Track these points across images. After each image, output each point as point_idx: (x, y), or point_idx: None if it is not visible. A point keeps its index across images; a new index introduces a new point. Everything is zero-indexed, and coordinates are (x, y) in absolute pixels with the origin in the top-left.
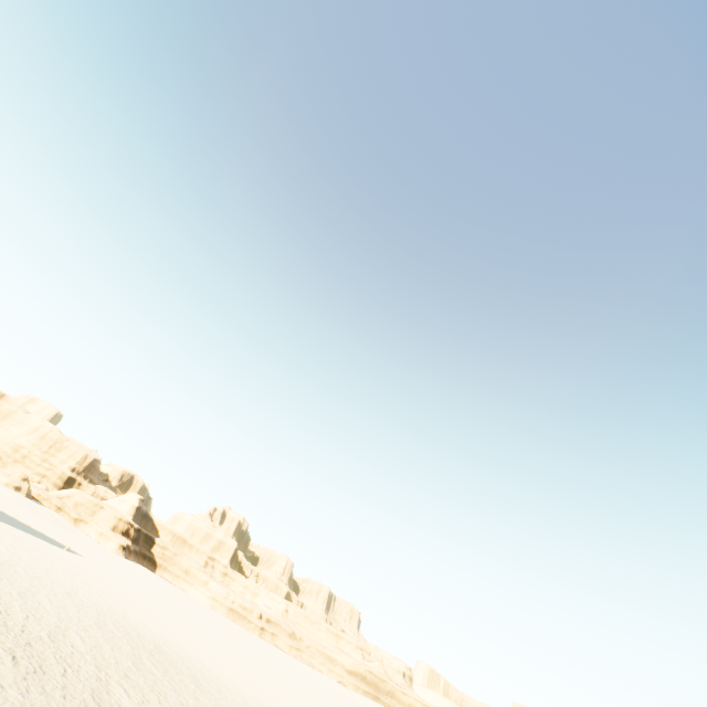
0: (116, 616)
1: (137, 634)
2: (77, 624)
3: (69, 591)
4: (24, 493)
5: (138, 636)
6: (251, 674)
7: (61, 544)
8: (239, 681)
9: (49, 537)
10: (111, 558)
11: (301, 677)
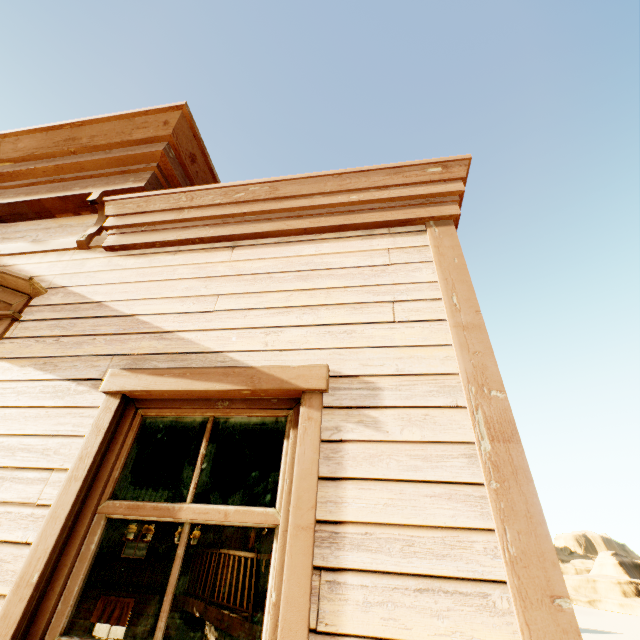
0: None
1: None
2: None
3: None
4: None
5: None
6: None
7: (596, 630)
8: None
9: (583, 628)
10: None
11: None
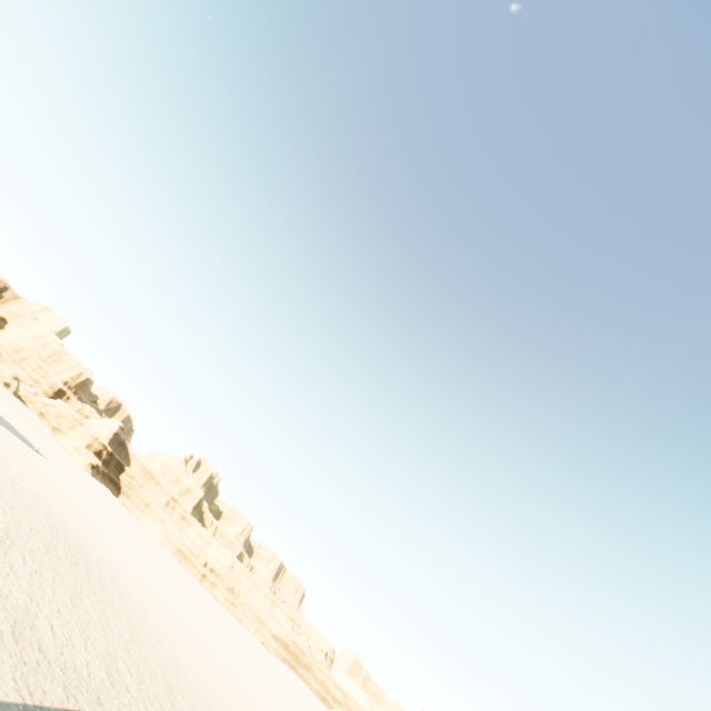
0: (51, 511)
1: (64, 530)
2: (7, 501)
3: (14, 477)
4: (12, 390)
5: (64, 532)
6: (167, 601)
7: (29, 442)
8: (150, 599)
9: (20, 433)
10: (76, 471)
11: (222, 624)
